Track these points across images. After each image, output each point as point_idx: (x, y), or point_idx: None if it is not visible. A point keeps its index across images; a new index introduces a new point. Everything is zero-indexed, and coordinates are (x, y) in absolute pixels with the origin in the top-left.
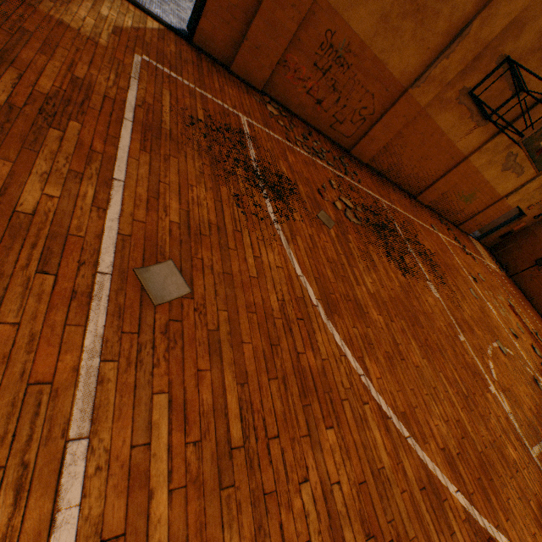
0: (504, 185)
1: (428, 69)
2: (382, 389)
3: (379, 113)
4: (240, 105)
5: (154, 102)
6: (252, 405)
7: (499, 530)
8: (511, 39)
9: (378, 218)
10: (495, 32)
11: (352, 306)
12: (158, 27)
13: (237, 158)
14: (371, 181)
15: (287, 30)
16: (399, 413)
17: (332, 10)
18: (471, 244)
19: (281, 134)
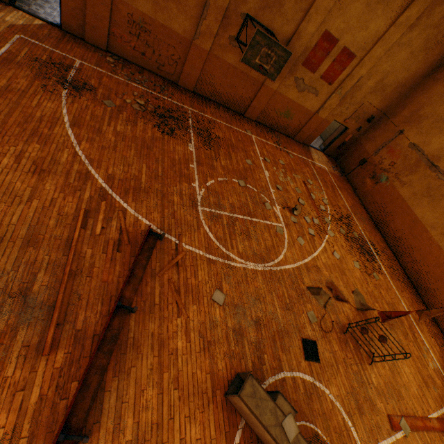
0: (309, 103)
1: (197, 27)
2: (85, 151)
3: (184, 57)
4: (82, 56)
5: (17, 52)
6: (5, 129)
7: (122, 199)
8: (242, 4)
9: (170, 114)
10: (227, 1)
11: (94, 130)
12: (42, 24)
13: (57, 75)
14: (190, 100)
15: (105, 16)
16: (89, 158)
17: (125, 3)
18: (304, 150)
19: (108, 70)
